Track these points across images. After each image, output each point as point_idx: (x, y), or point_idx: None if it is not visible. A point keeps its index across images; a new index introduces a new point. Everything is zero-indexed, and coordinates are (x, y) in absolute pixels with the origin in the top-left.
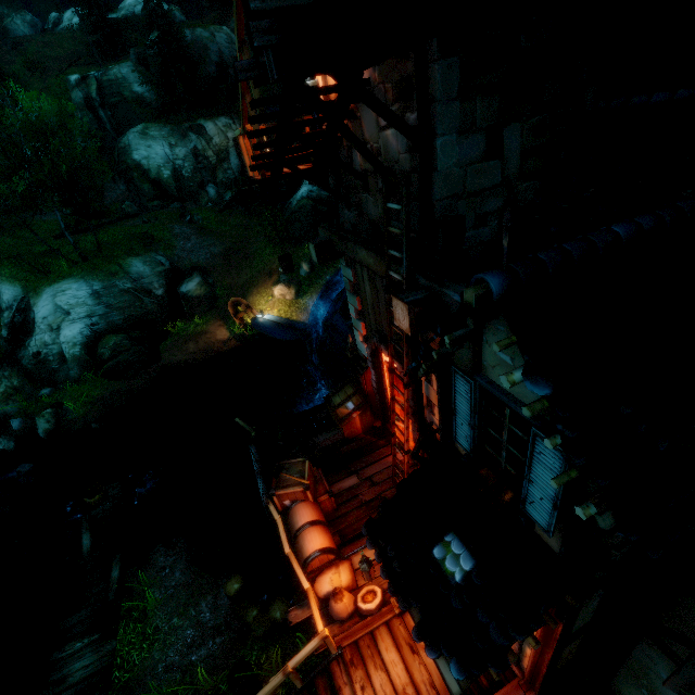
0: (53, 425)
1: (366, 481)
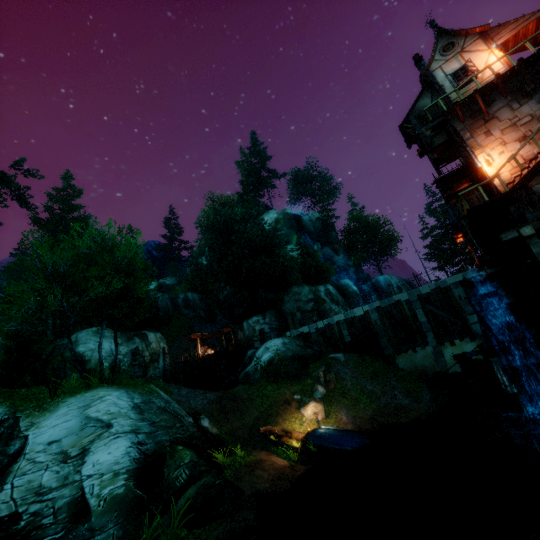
0: None
1: None
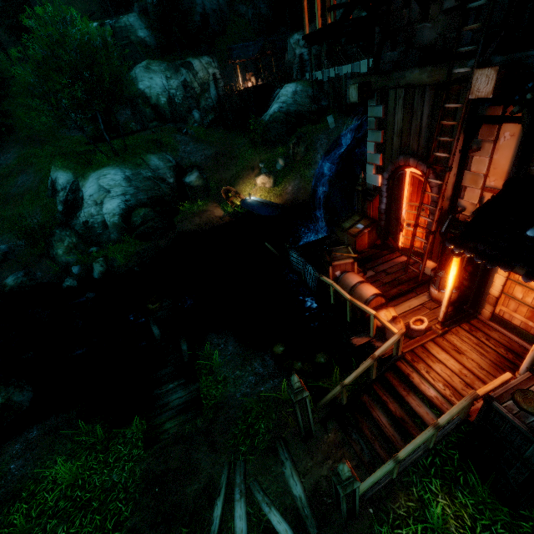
0: (105, 269)
1: (382, 272)
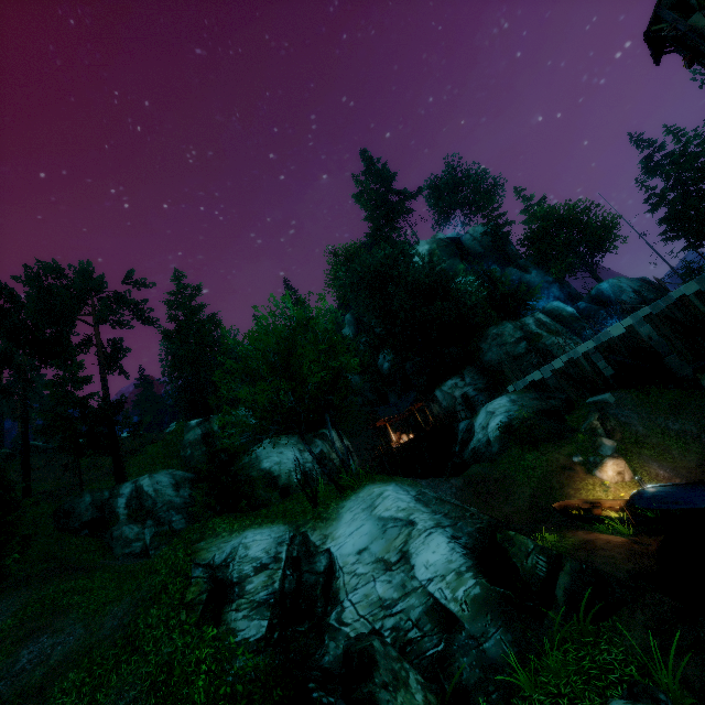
0: None
1: None
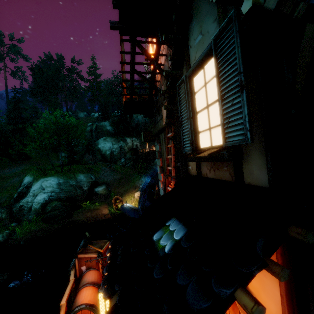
0: (4, 239)
1: None
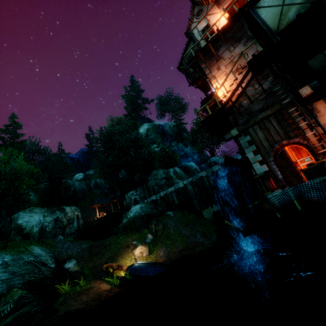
0: None
1: None
